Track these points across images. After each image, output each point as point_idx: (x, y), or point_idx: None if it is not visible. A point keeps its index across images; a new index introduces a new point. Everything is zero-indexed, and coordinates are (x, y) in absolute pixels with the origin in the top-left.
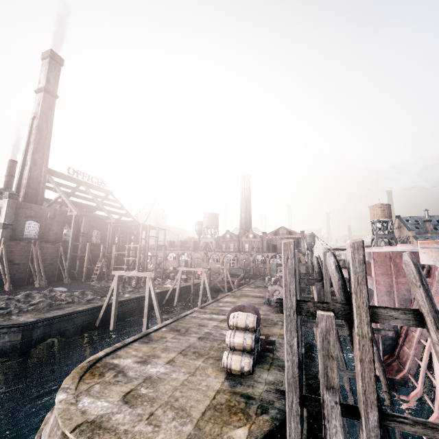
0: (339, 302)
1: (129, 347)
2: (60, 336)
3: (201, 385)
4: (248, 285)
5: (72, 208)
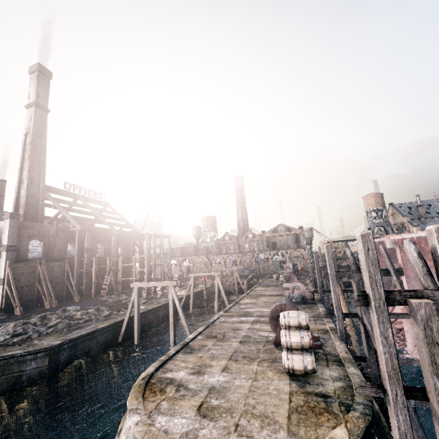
0: (426, 288)
1: (174, 359)
2: (85, 356)
3: (270, 390)
4: (258, 284)
5: (74, 224)
